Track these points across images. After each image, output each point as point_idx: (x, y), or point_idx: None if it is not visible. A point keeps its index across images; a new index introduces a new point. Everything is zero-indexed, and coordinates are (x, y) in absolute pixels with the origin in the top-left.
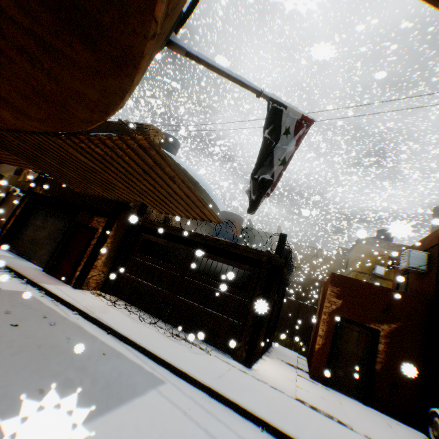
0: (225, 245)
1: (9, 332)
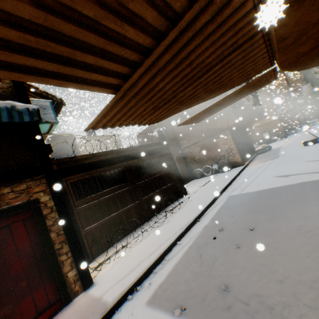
0: (145, 147)
1: (264, 223)
